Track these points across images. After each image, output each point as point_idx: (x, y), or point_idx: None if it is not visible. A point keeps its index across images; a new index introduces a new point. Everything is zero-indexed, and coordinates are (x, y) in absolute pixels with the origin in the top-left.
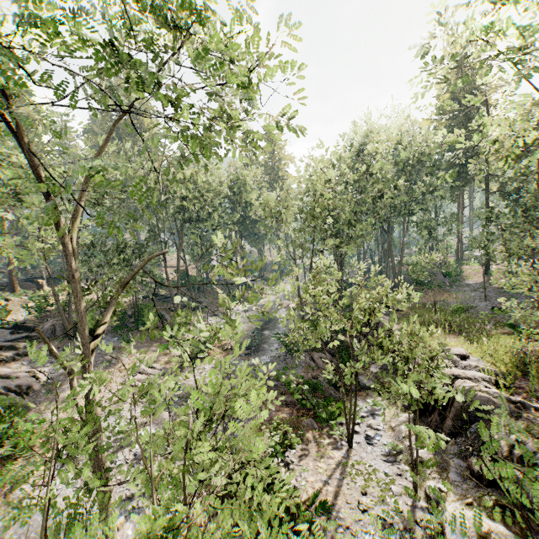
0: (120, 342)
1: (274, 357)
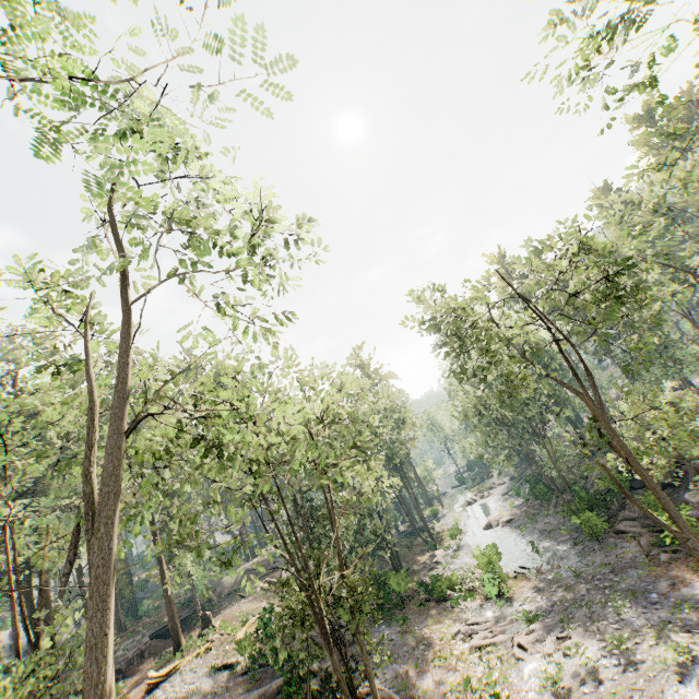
0: (397, 625)
1: (578, 553)
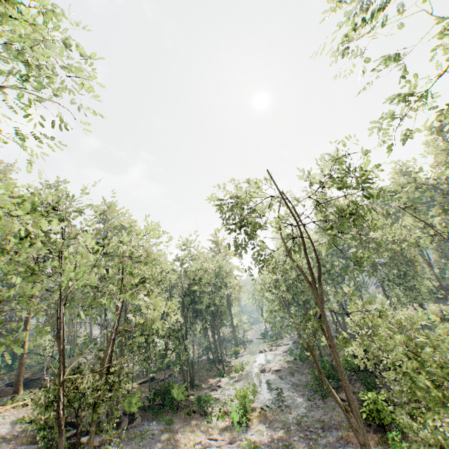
0: (163, 423)
1: (308, 406)
